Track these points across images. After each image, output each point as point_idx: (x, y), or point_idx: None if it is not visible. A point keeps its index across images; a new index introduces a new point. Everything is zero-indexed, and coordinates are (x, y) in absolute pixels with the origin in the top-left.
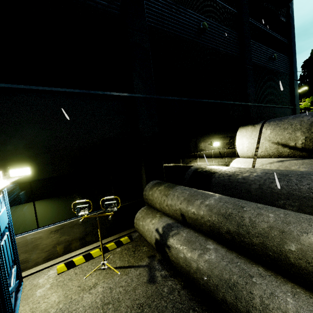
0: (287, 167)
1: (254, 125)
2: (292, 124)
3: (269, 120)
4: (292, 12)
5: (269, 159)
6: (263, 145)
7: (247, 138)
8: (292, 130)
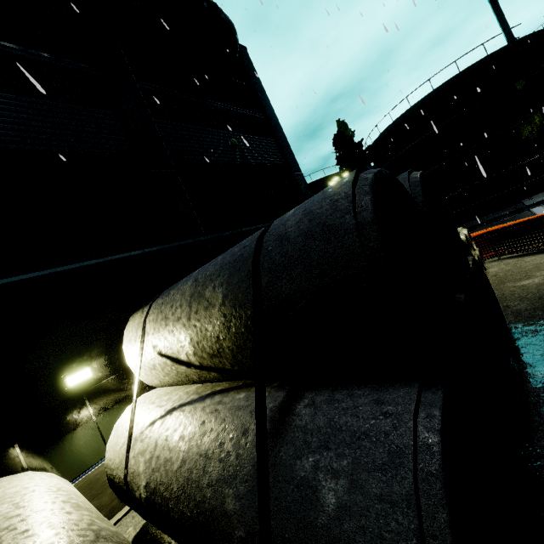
0: (167, 438)
1: (143, 310)
2: (173, 304)
3: (164, 291)
4: (253, 72)
5: (169, 398)
6: (156, 363)
7: (133, 345)
8: (173, 321)
